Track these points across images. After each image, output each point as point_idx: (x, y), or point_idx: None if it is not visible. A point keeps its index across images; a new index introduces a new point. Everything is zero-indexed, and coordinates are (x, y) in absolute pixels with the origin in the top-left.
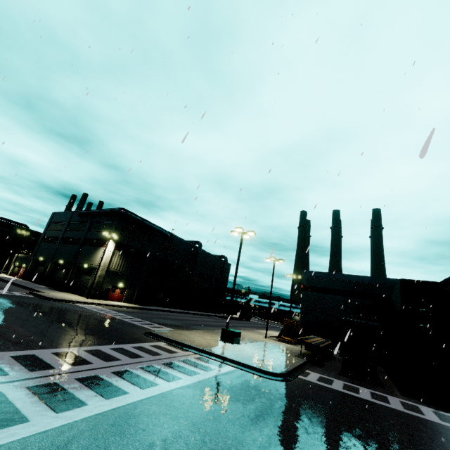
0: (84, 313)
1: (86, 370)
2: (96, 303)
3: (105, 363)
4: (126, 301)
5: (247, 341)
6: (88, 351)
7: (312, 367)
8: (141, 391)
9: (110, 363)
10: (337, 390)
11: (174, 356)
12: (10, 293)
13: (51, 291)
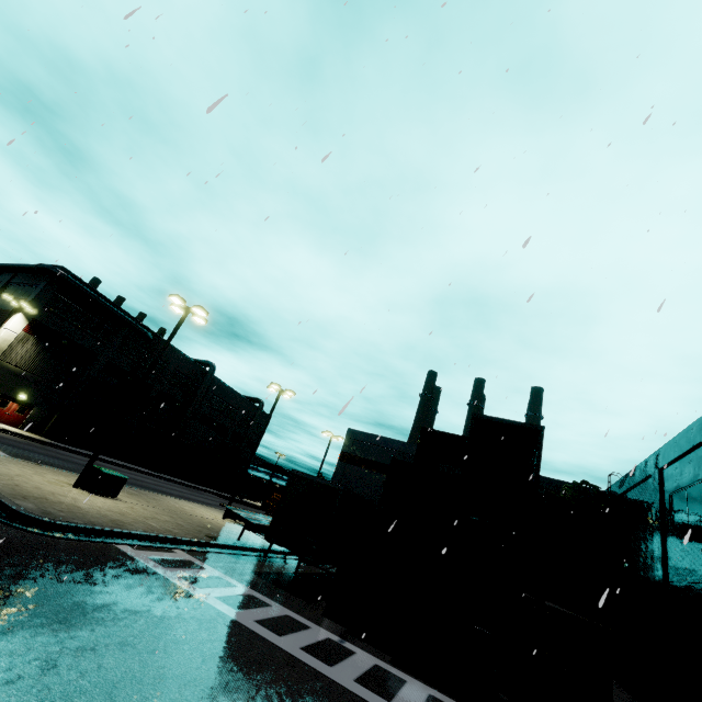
0: None
1: None
2: None
3: None
4: (29, 428)
5: (156, 505)
6: None
7: (215, 554)
8: None
9: None
10: (156, 572)
11: None
12: None
13: None
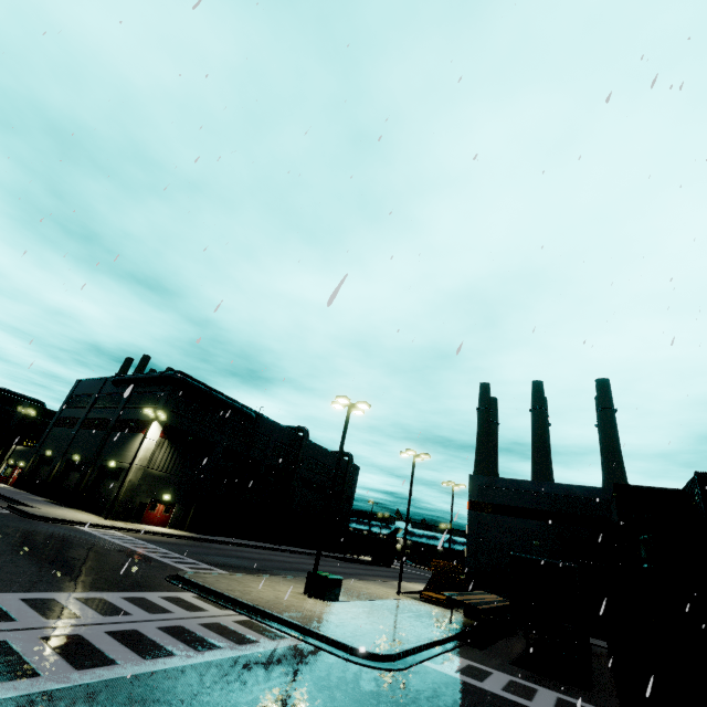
0: (81, 540)
1: None
2: (116, 527)
3: (42, 622)
4: (175, 526)
5: (358, 597)
6: (28, 599)
7: (463, 648)
8: (70, 674)
9: (54, 621)
10: (489, 691)
11: (194, 617)
12: None
13: (49, 506)
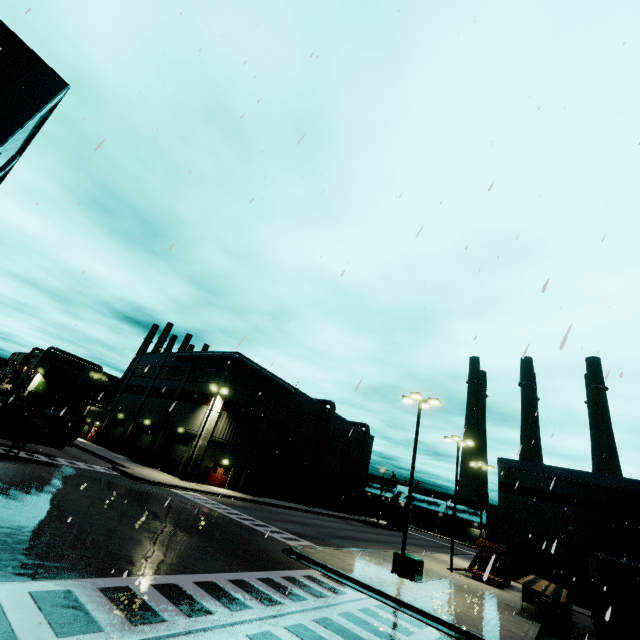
0: (190, 507)
1: (251, 619)
2: (196, 489)
3: (268, 608)
4: (231, 487)
5: (429, 576)
6: (233, 581)
7: (554, 639)
8: None
9: (273, 607)
10: None
11: (346, 601)
12: (92, 467)
13: (135, 465)
